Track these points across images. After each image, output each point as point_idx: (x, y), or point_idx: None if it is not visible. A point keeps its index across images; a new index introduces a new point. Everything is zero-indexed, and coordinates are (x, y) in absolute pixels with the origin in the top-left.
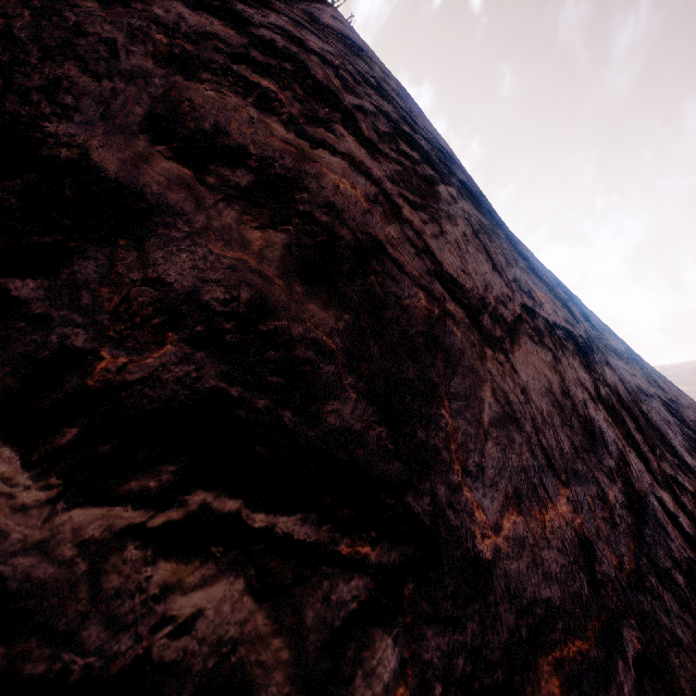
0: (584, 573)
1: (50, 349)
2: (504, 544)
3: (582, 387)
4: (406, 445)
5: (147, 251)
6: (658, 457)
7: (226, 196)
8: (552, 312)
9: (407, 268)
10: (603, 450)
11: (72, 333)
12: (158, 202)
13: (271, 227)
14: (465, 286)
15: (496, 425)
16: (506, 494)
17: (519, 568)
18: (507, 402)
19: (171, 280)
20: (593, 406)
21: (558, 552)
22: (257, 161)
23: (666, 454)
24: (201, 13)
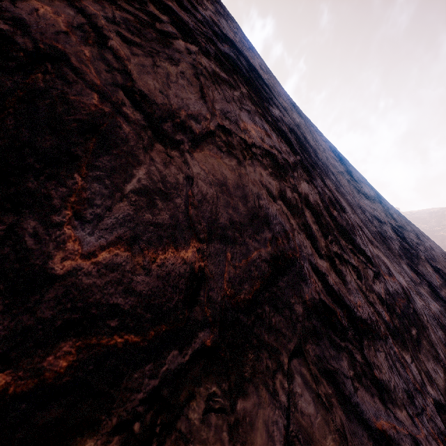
0: (180, 294)
1: None
2: (90, 266)
3: (262, 187)
4: (4, 189)
5: None
6: (329, 241)
7: None
8: (258, 138)
9: (87, 76)
10: (263, 227)
11: None
12: None
13: None
14: (155, 101)
15: (139, 193)
16: (120, 236)
17: (96, 282)
18: (161, 181)
19: None
20: (268, 199)
21: (157, 278)
22: None
23: (342, 241)
24: None
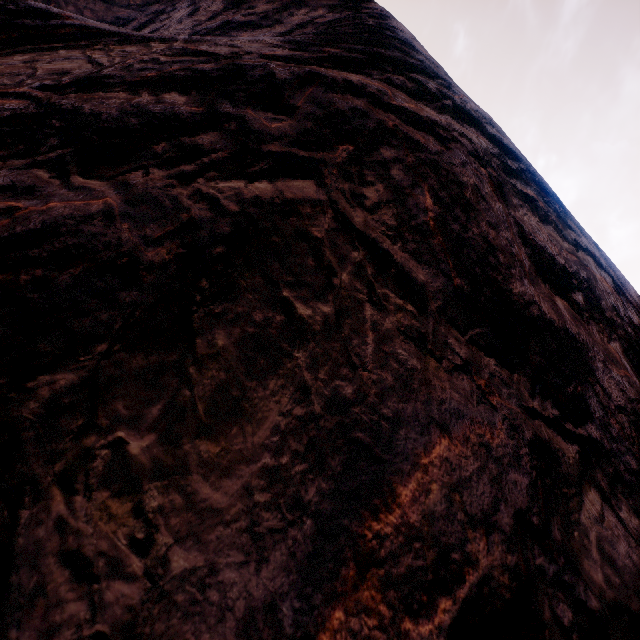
0: None
1: (632, 474)
2: None
3: None
4: None
5: (601, 384)
6: None
7: (586, 319)
8: None
9: None
10: None
11: (627, 459)
12: (581, 340)
13: (610, 339)
14: None
15: None
16: None
17: None
18: None
19: (622, 404)
20: None
21: None
22: (574, 279)
23: None
24: (461, 123)
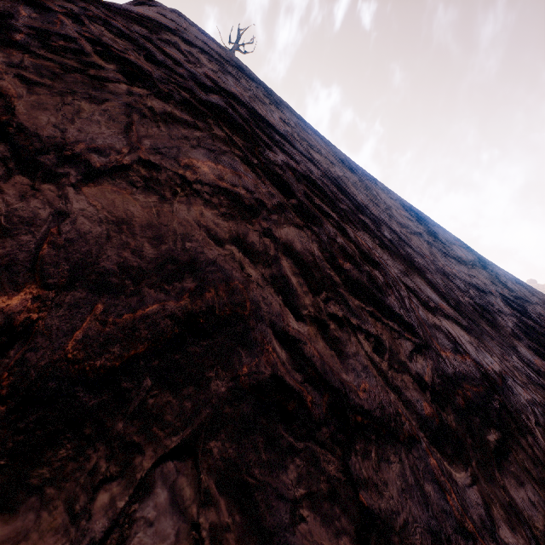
0: None
1: None
2: None
3: (199, 227)
4: None
5: None
6: (322, 298)
7: None
8: (211, 176)
9: None
10: (182, 274)
11: None
12: None
13: None
14: (39, 134)
15: None
16: None
17: None
18: (6, 214)
19: None
20: (206, 242)
21: None
22: None
23: (353, 301)
24: None
